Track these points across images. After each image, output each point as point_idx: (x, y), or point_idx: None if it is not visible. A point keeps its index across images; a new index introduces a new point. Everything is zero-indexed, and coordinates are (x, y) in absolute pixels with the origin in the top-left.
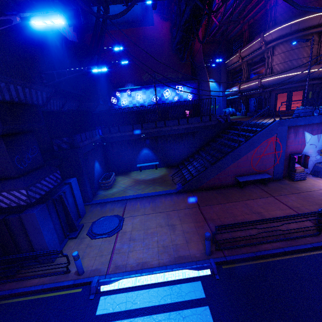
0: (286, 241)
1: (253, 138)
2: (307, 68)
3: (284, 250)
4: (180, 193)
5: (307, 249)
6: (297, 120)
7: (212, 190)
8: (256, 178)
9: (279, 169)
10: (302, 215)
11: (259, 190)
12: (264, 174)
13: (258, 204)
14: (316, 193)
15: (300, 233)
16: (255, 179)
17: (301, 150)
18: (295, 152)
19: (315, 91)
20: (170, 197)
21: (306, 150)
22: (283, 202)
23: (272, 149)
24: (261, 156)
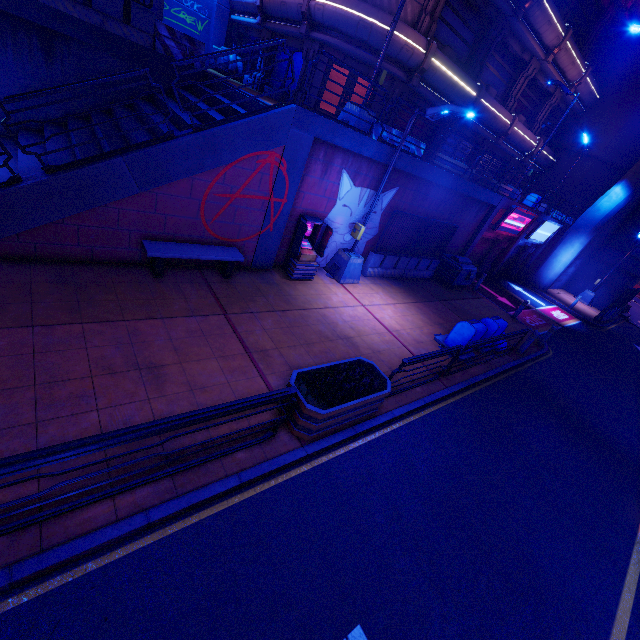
0: (176, 475)
1: (218, 128)
2: (399, 25)
3: (147, 522)
4: None
5: (222, 494)
6: (338, 130)
7: (40, 267)
8: (203, 257)
9: (270, 246)
10: (234, 407)
11: (201, 292)
12: (230, 251)
13: (172, 336)
14: (316, 315)
15: (231, 436)
16: (199, 258)
17: (324, 213)
18: (313, 214)
19: (392, 97)
20: None
21: (334, 216)
22: (240, 334)
23: (265, 186)
24: (233, 198)
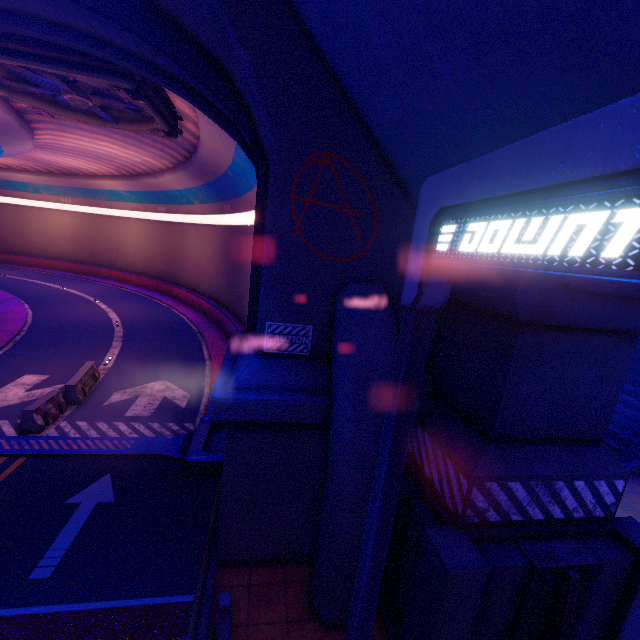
0: None
1: None
2: None
3: None
4: (632, 476)
5: None
6: None
7: None
8: None
9: None
10: None
11: None
12: None
13: None
14: None
15: None
16: None
17: None
18: None
19: None
20: (627, 486)
21: None
22: None
23: None
24: None
